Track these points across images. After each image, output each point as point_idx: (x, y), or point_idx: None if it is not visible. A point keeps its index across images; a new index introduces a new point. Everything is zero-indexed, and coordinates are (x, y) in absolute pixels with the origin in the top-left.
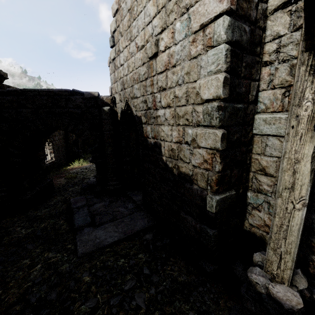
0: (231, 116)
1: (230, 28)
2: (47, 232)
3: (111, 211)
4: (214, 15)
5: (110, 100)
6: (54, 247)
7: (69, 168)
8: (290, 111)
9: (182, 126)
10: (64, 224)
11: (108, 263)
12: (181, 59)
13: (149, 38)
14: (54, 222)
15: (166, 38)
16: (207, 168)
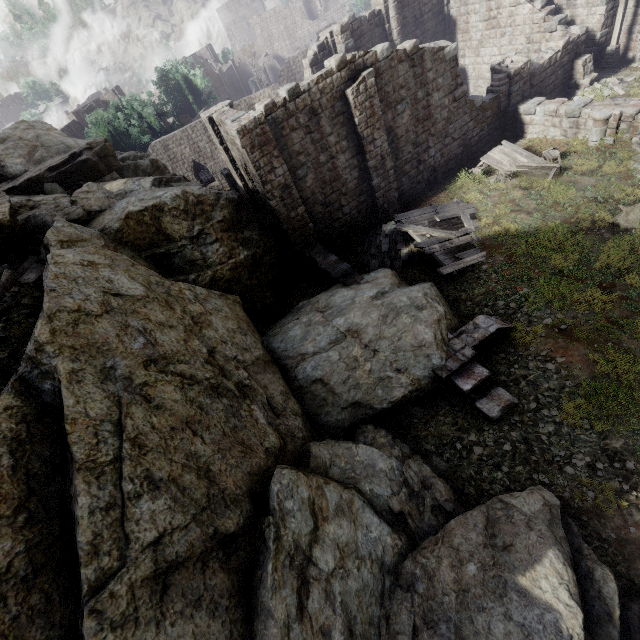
0: (610, 0)
1: None
2: None
3: None
4: None
5: None
6: None
7: None
8: (620, 2)
9: (590, 8)
10: None
11: None
12: None
13: None
14: None
15: None
16: (598, 23)
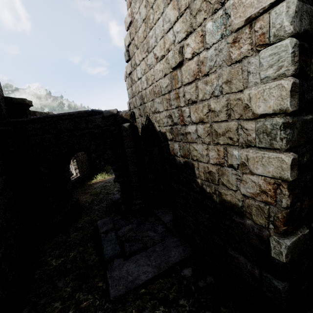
0: (300, 133)
1: (297, 15)
2: (77, 263)
3: (141, 236)
4: (270, 3)
5: (129, 115)
6: (84, 285)
7: (93, 182)
8: None
9: (223, 145)
10: (93, 252)
11: (145, 311)
12: (217, 65)
13: (171, 46)
14: (83, 250)
15: (193, 43)
16: (268, 201)
